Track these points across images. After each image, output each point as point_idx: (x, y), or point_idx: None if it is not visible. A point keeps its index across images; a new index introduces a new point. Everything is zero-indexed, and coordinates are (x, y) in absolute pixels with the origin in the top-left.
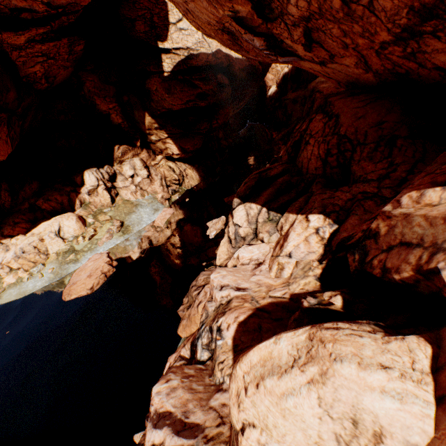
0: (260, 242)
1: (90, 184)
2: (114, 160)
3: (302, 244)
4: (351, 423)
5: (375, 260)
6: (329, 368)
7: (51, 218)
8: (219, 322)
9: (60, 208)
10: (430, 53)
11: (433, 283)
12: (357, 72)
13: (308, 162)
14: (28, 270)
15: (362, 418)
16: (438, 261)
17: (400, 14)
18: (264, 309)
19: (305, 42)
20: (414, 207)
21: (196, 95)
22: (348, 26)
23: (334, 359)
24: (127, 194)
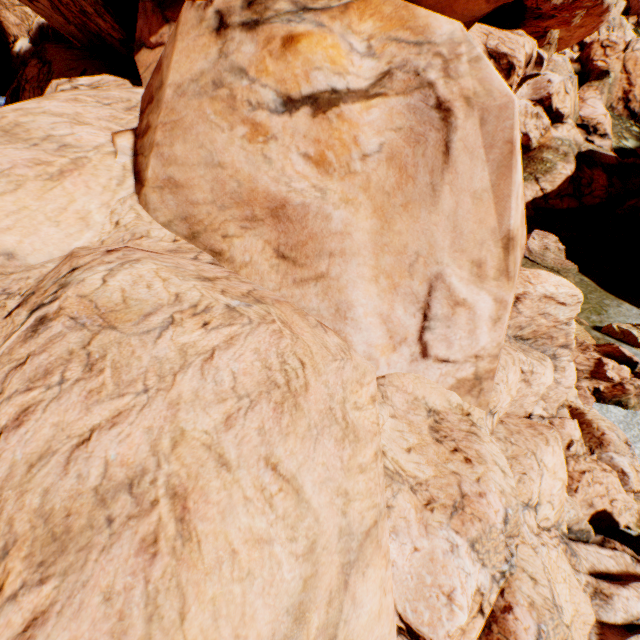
0: None
1: None
2: None
3: None
4: None
5: None
6: None
7: None
8: None
9: None
10: (93, 16)
11: None
12: (63, 22)
13: None
14: None
15: None
16: None
17: None
18: None
19: None
20: None
21: None
22: None
23: None
24: None
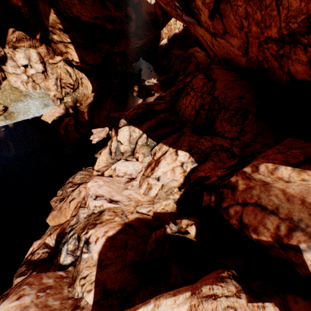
0: (135, 160)
1: None
2: (6, 42)
3: (169, 172)
4: None
5: (232, 209)
6: None
7: None
8: (88, 234)
9: None
10: (293, 60)
11: (286, 253)
12: (237, 54)
13: (185, 108)
14: None
15: None
16: (299, 241)
17: (297, 18)
18: (131, 224)
19: (212, 9)
20: (270, 177)
21: (106, 16)
22: (253, 10)
23: None
24: (16, 82)
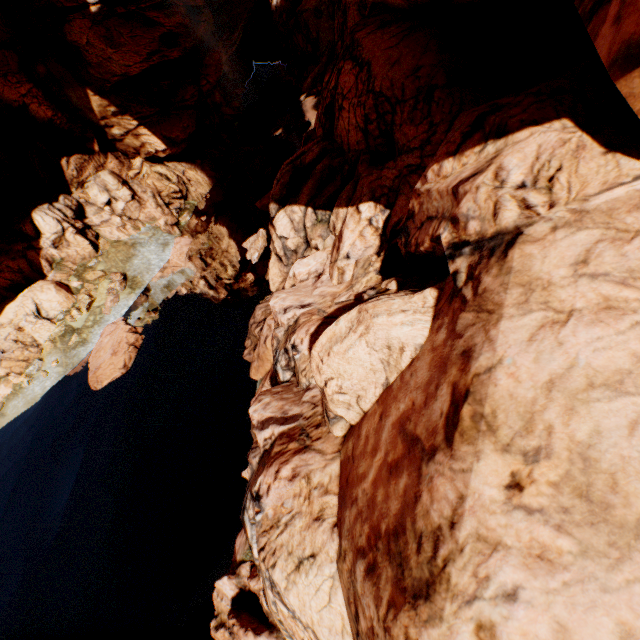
0: (316, 251)
1: (50, 231)
2: (69, 184)
3: (358, 242)
4: (387, 349)
5: (413, 239)
6: (370, 323)
7: (16, 296)
8: (292, 341)
9: (21, 279)
10: None
11: (442, 246)
12: None
13: (347, 135)
14: (21, 372)
15: (392, 343)
16: (440, 229)
17: None
18: (332, 316)
19: None
20: (435, 181)
21: (160, 40)
22: None
23: (373, 317)
24: (112, 233)
